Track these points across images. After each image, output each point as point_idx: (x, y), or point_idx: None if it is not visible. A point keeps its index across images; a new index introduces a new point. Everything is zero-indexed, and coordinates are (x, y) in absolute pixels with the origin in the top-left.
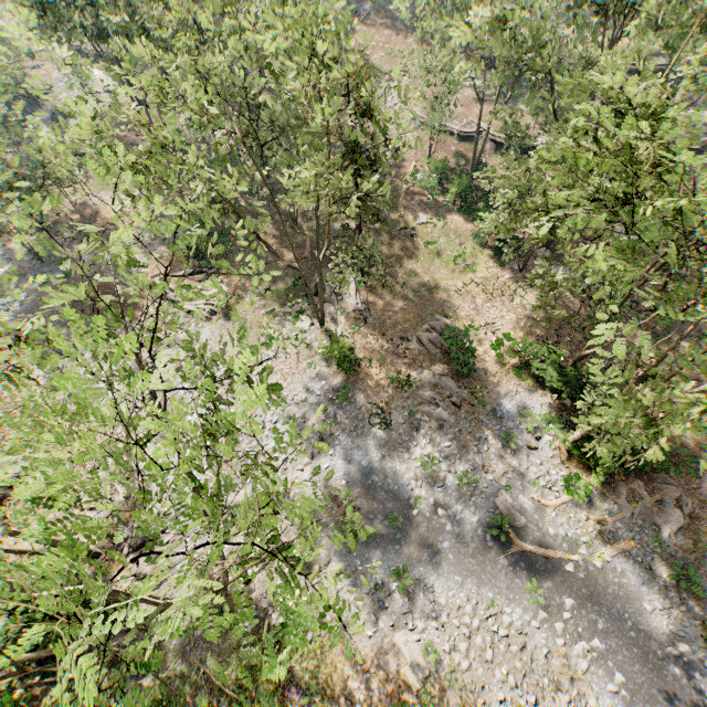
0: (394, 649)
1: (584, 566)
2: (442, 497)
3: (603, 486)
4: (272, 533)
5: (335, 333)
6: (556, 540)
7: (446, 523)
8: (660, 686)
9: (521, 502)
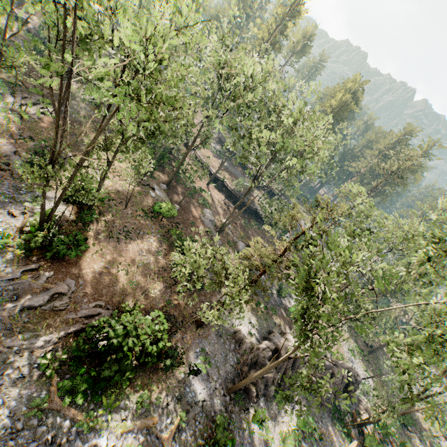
0: None
1: None
2: None
3: (23, 258)
4: None
5: None
6: None
7: None
8: None
9: None
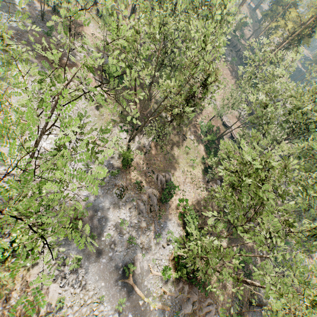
0: (47, 290)
1: (146, 305)
2: (118, 240)
3: (175, 279)
4: (38, 203)
5: (131, 149)
6: (144, 288)
7: (111, 252)
8: None
9: (144, 264)
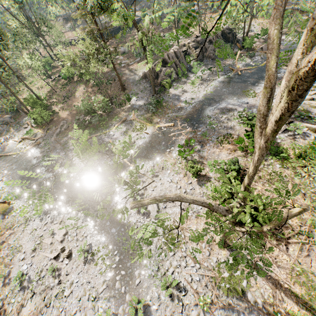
0: None
1: (21, 154)
2: None
3: (42, 130)
4: None
5: None
6: (16, 150)
7: None
8: (22, 177)
9: (11, 143)
